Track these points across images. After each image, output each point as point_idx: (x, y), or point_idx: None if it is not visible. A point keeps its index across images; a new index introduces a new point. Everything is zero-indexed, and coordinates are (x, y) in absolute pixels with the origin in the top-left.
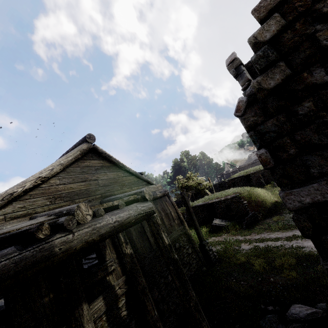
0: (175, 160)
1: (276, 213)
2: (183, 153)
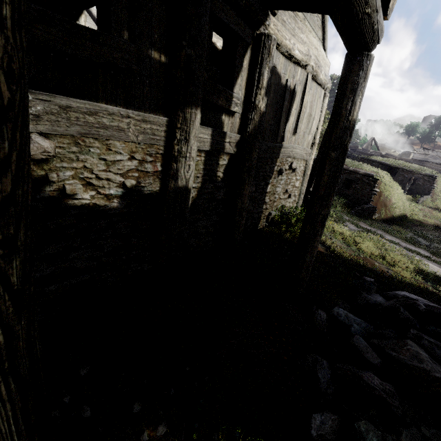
0: None
1: (397, 225)
2: (334, 78)
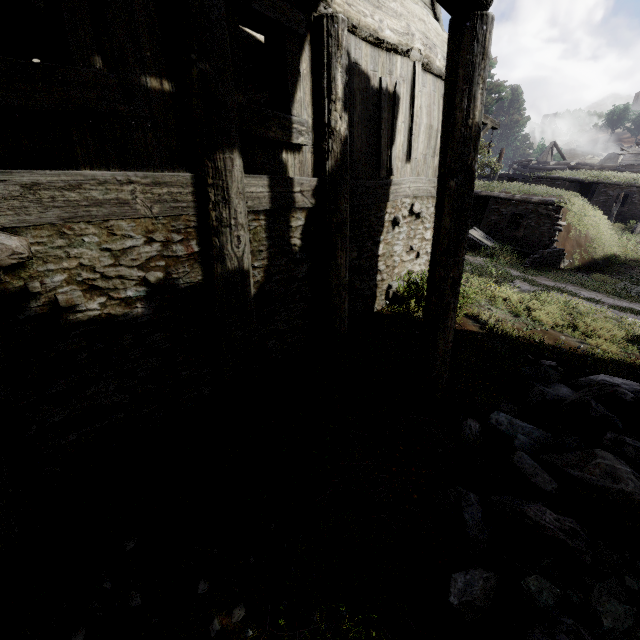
0: None
1: (601, 273)
2: None
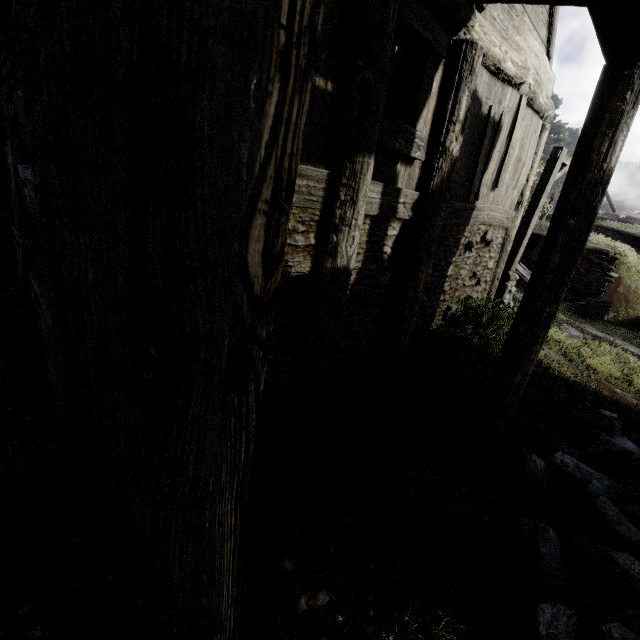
0: None
1: None
2: None
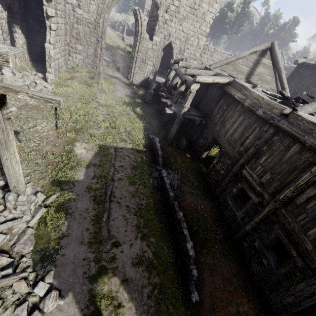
0: (228, 1)
1: None
2: None
